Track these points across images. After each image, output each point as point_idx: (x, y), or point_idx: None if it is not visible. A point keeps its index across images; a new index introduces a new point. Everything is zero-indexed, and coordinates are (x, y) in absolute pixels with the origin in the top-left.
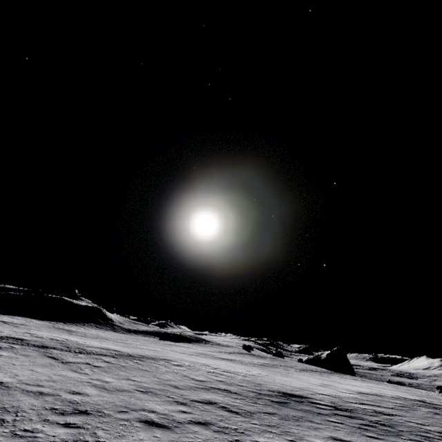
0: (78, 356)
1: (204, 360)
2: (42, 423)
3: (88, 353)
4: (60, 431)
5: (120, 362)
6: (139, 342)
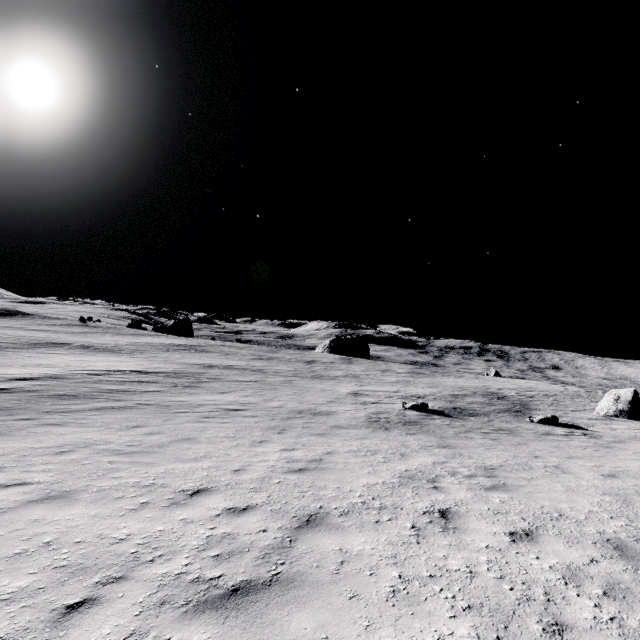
0: None
1: (3, 331)
2: None
3: None
4: None
5: None
6: None
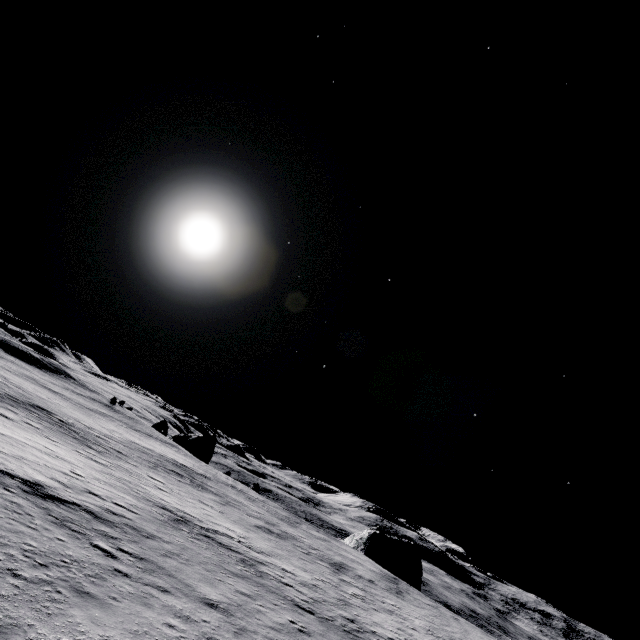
0: None
1: (13, 377)
2: None
3: None
4: None
5: None
6: None
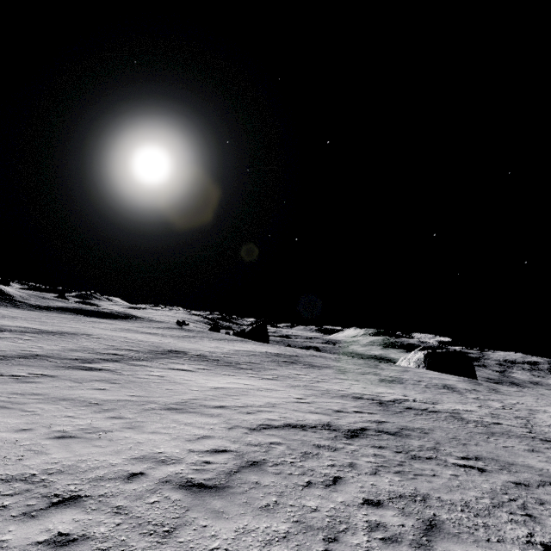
0: (3, 334)
1: (124, 334)
2: (19, 358)
3: (10, 331)
4: (31, 360)
5: (45, 337)
6: (55, 321)
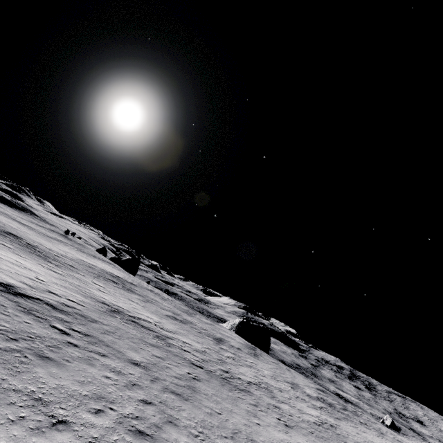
0: None
1: None
2: None
3: None
4: None
5: None
6: None
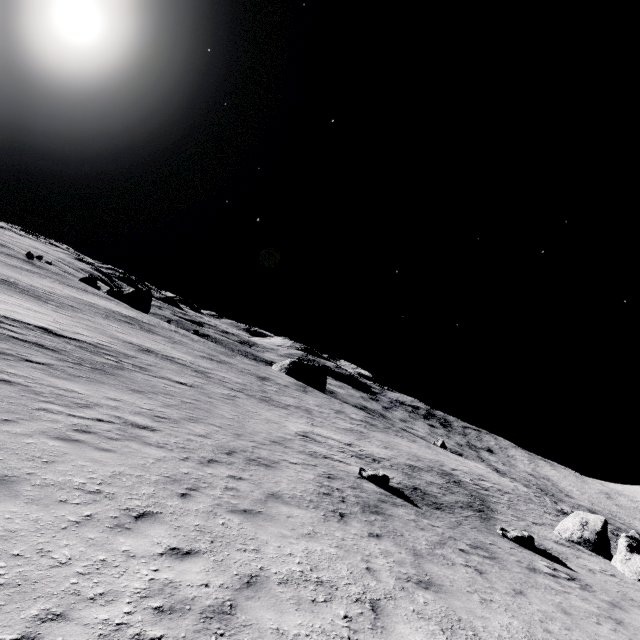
0: None
1: None
2: None
3: None
4: None
5: None
6: None
